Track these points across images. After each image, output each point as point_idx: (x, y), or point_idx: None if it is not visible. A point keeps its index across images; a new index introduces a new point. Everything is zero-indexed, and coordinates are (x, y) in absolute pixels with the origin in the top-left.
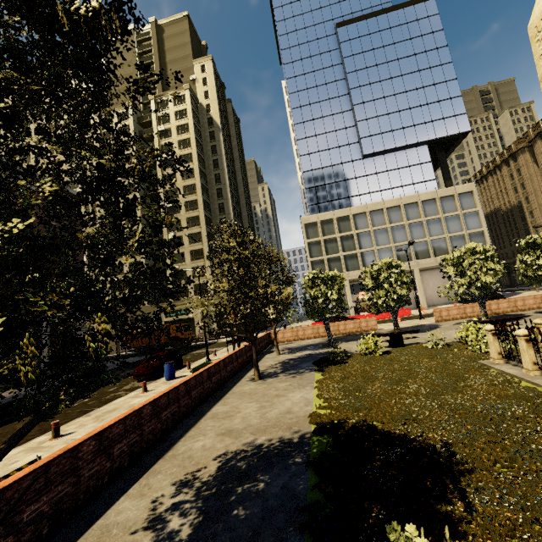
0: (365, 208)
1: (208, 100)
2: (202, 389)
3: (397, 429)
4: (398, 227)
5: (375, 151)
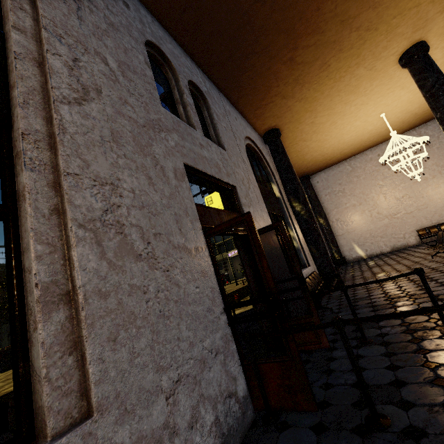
0: None
1: None
2: None
3: None
4: None
5: None
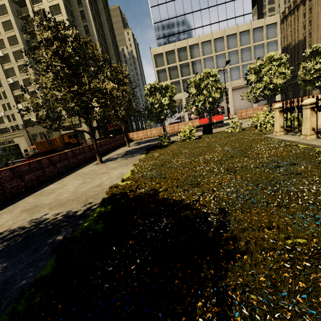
0: (198, 40)
1: None
2: (42, 173)
3: (176, 196)
4: (221, 55)
5: None
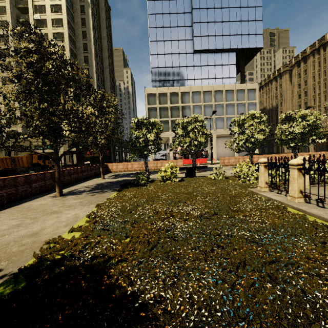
0: (189, 89)
1: None
2: None
3: (132, 280)
4: (208, 106)
5: (202, 48)
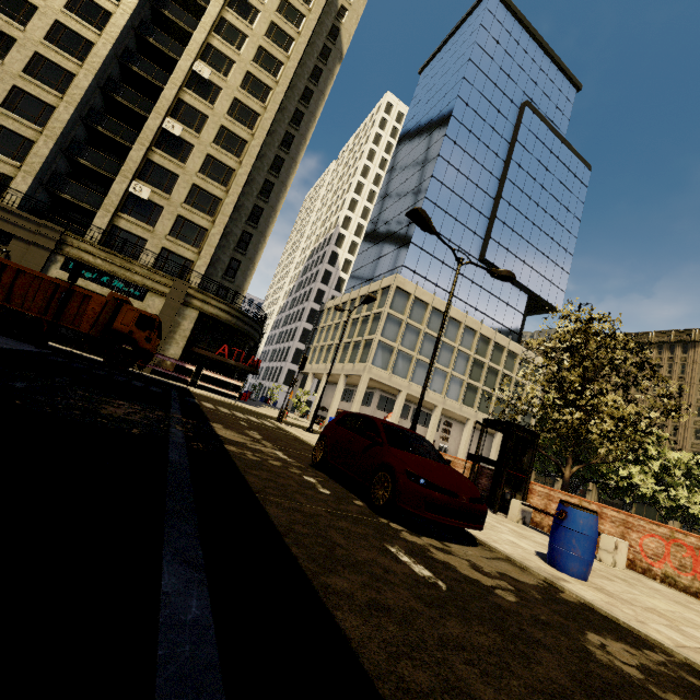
0: (464, 318)
1: (349, 3)
2: None
3: None
4: (479, 362)
5: (495, 263)
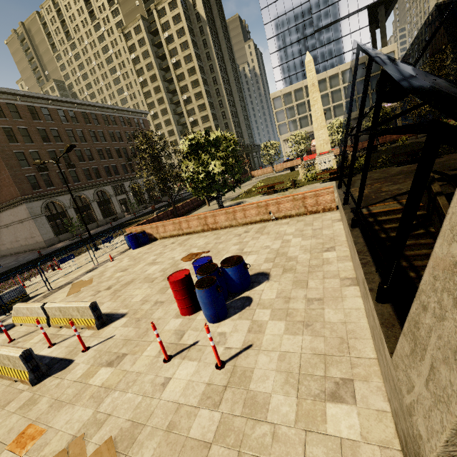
0: None
1: None
2: None
3: None
4: (336, 91)
5: (323, 25)
